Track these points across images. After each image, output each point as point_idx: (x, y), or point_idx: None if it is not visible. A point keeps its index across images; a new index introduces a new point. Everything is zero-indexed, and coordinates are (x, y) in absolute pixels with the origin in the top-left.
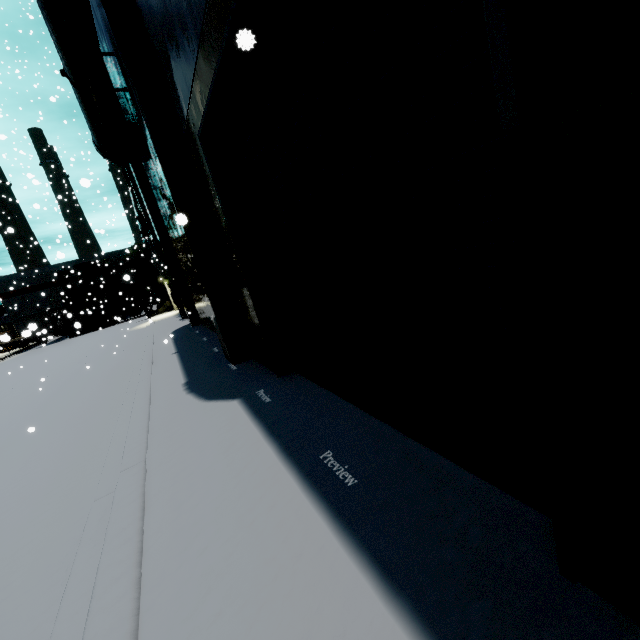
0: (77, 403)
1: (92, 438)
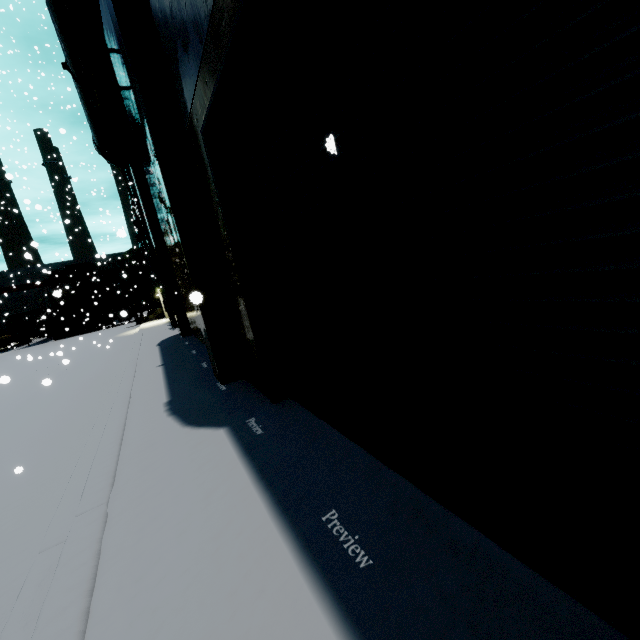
0: (46, 416)
1: (54, 462)
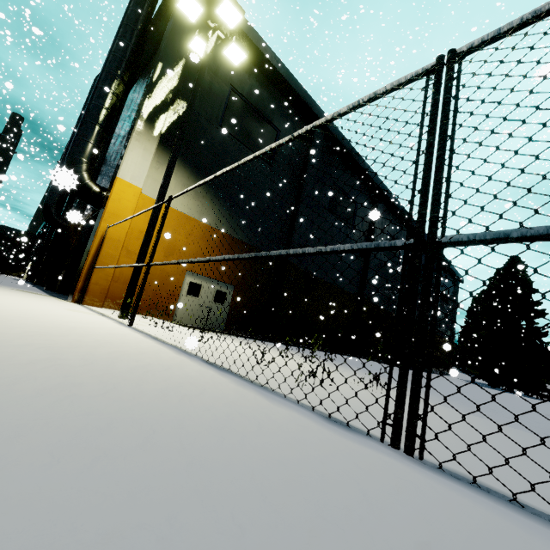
0: None
1: None
